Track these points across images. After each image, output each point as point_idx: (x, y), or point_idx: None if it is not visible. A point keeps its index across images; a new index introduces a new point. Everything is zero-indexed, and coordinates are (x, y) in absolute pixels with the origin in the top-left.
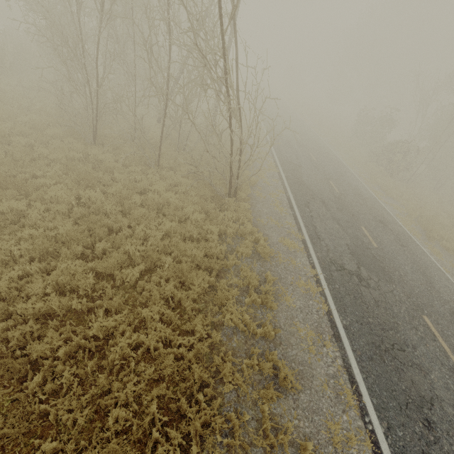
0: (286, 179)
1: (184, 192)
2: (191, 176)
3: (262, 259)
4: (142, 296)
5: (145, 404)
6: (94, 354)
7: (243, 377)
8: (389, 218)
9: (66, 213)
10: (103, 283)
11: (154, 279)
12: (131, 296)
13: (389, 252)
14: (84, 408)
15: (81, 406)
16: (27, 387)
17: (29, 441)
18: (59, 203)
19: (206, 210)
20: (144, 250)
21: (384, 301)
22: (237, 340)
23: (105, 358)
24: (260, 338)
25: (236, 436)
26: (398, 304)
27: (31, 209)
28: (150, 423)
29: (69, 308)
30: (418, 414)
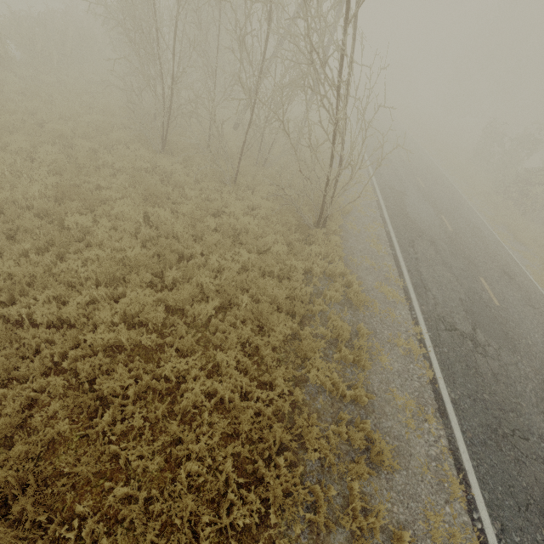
0: (386, 210)
1: (264, 217)
2: (272, 199)
3: (354, 307)
4: (216, 338)
5: (220, 461)
6: (164, 397)
7: (329, 444)
8: (517, 270)
9: (133, 233)
10: (173, 318)
11: (229, 318)
12: (203, 335)
13: (514, 314)
14: (154, 455)
15: (151, 453)
16: (96, 424)
17: (99, 482)
18: (125, 221)
19: (288, 241)
20: (217, 284)
21: (505, 375)
22: (323, 401)
23: (175, 403)
24: (349, 401)
25: (320, 511)
26: (523, 381)
27: (97, 226)
28: (223, 482)
29: (138, 342)
30: (541, 519)
